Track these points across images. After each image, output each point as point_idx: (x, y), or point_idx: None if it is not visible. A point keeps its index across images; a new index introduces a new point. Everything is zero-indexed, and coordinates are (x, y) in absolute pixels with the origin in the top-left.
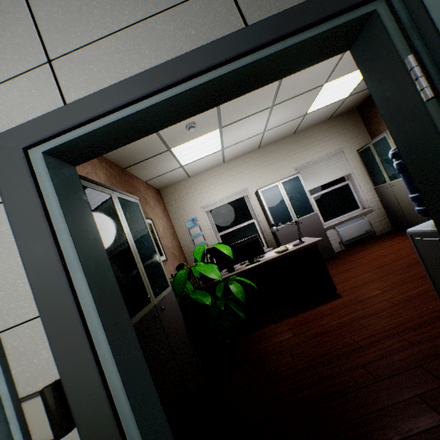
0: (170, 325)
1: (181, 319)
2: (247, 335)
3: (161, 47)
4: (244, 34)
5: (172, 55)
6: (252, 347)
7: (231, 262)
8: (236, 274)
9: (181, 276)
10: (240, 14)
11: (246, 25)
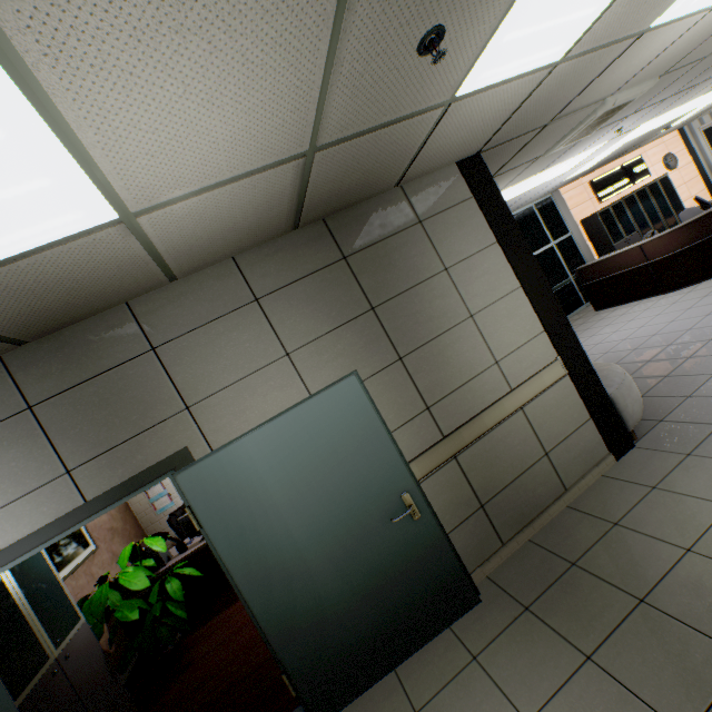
0: (80, 668)
1: (100, 650)
2: (204, 626)
3: (21, 523)
4: (82, 509)
5: (31, 527)
6: (202, 643)
7: (182, 540)
8: (186, 557)
9: (101, 594)
10: (80, 492)
11: (85, 498)
